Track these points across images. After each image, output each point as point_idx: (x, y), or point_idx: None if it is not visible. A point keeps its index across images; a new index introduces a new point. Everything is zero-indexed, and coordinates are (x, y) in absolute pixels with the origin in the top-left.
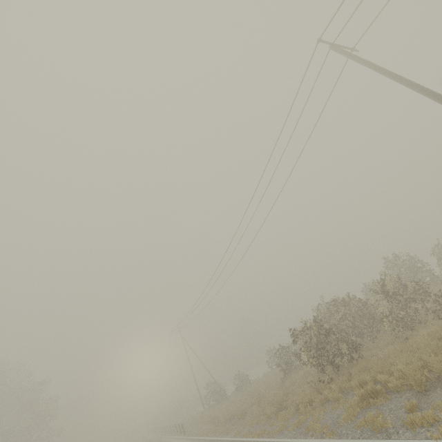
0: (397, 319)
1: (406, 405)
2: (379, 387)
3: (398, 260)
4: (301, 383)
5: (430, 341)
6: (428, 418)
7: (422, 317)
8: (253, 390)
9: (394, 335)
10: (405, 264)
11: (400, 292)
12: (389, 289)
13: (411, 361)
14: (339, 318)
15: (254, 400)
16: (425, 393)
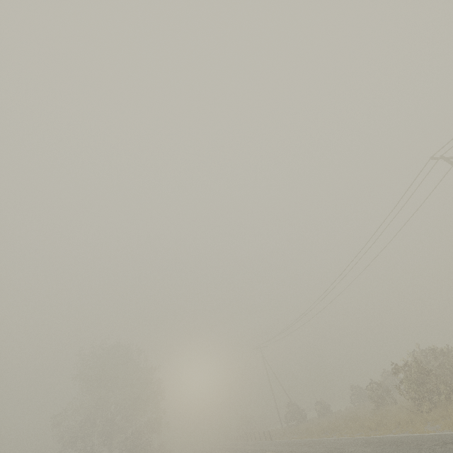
0: None
1: None
2: None
3: None
4: (398, 412)
5: None
6: None
7: None
8: (341, 416)
9: None
10: None
11: None
12: None
13: None
14: (437, 365)
15: (347, 420)
16: None
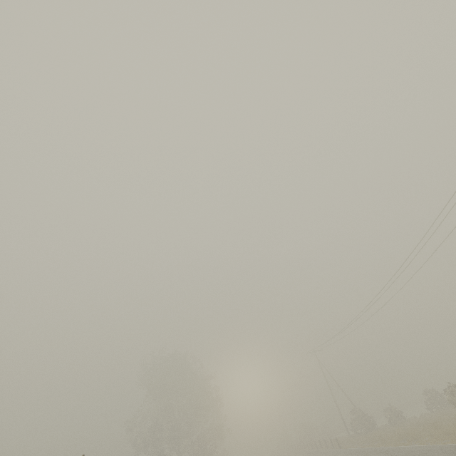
0: None
1: None
2: None
3: None
4: None
5: None
6: None
7: None
8: (418, 423)
9: None
10: None
11: None
12: None
13: None
14: None
15: (427, 427)
16: None
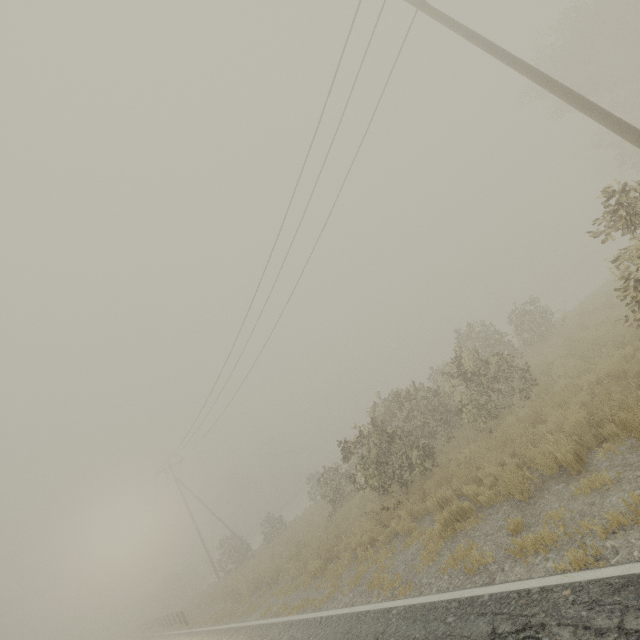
0: (479, 407)
1: (506, 523)
2: (467, 504)
3: (473, 331)
4: (357, 516)
5: (525, 429)
6: (542, 539)
7: (505, 400)
8: (290, 537)
9: (475, 428)
10: (480, 337)
11: (482, 370)
12: (468, 367)
13: (503, 460)
14: (405, 417)
15: (291, 552)
16: (529, 501)
